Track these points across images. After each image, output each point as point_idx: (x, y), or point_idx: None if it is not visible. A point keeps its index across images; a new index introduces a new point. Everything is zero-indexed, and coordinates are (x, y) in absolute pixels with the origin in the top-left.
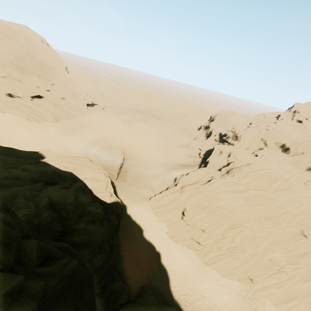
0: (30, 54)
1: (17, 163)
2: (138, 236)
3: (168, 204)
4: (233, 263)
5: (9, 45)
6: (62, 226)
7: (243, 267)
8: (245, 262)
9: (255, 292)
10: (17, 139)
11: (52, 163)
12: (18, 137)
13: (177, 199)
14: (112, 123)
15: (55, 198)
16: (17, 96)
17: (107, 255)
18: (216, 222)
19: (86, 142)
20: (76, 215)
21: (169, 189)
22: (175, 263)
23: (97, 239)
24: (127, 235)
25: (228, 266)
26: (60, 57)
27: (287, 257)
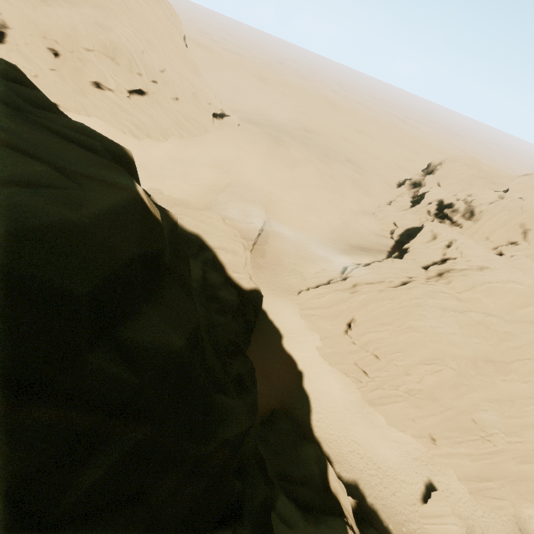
0: (130, 6)
1: None
2: (274, 343)
3: (327, 307)
4: (412, 412)
5: None
6: None
7: (425, 420)
8: (431, 414)
9: (435, 456)
10: None
11: None
12: None
13: (343, 302)
14: (251, 155)
15: None
16: (108, 89)
17: None
18: (402, 350)
19: (208, 183)
20: (203, 298)
21: (333, 284)
22: (322, 391)
23: None
24: (259, 339)
25: (402, 414)
26: (176, 15)
27: (504, 424)
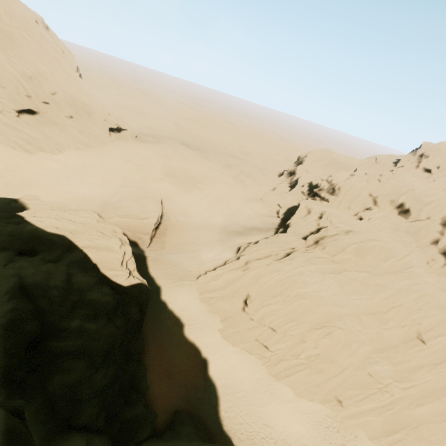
0: (16, 40)
1: None
2: (175, 334)
3: (224, 288)
4: (316, 378)
5: None
6: (41, 324)
7: (329, 383)
8: (332, 376)
9: (345, 419)
10: None
11: (31, 219)
12: None
13: (237, 280)
14: (148, 160)
15: (30, 278)
16: None
17: (118, 368)
18: (294, 319)
19: (105, 187)
20: (66, 305)
21: (228, 264)
22: (229, 376)
23: (101, 345)
24: (158, 333)
25: (307, 382)
26: (68, 50)
27: (395, 372)
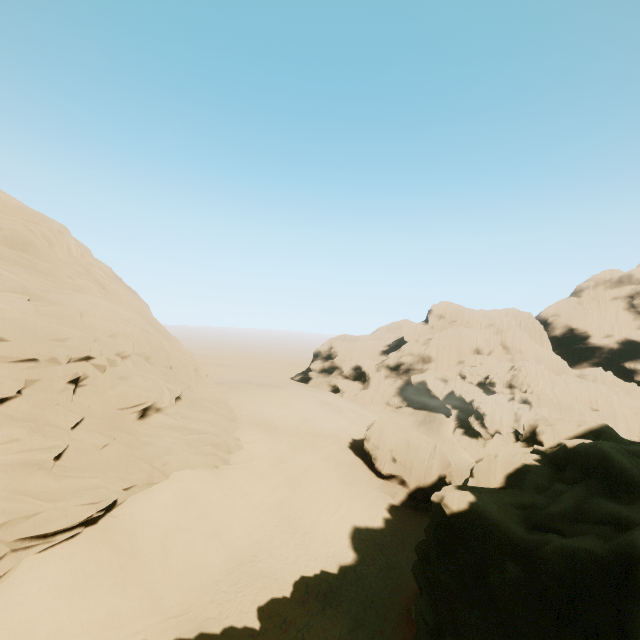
0: (103, 284)
1: None
2: None
3: None
4: None
5: (62, 265)
6: None
7: None
8: None
9: None
10: (254, 537)
11: (594, 424)
12: (247, 531)
13: None
14: (288, 406)
15: None
16: (155, 410)
17: None
18: None
19: (335, 454)
20: None
21: None
22: None
23: None
24: None
25: None
26: None
27: None
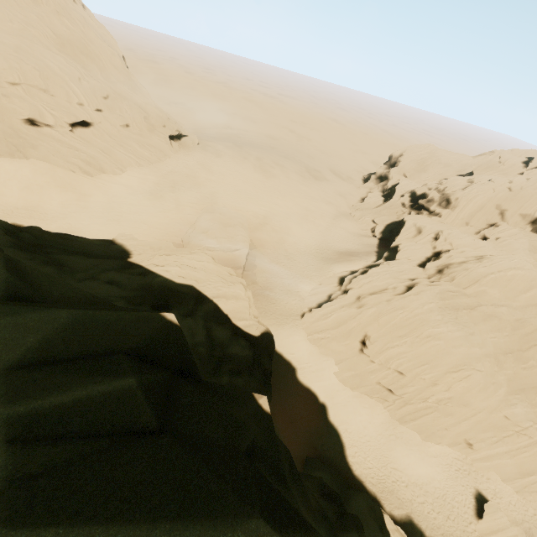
0: (56, 30)
1: (92, 269)
2: (289, 379)
3: (336, 327)
4: (444, 421)
5: (14, 12)
6: None
7: (459, 426)
8: (463, 419)
9: (475, 462)
10: (58, 209)
11: (156, 269)
12: (59, 205)
13: (352, 319)
14: (219, 174)
15: None
16: (45, 125)
17: None
18: (427, 362)
19: (180, 212)
20: (213, 362)
21: (335, 300)
22: (350, 421)
23: None
24: (273, 378)
25: (434, 425)
26: (110, 35)
27: (534, 414)
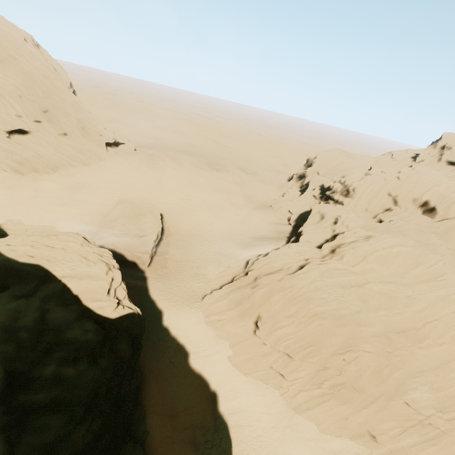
0: (4, 60)
1: None
2: (179, 365)
3: (232, 308)
4: (343, 409)
5: None
6: (6, 374)
7: (359, 415)
8: (362, 407)
9: None
10: None
11: (2, 248)
12: None
13: (246, 299)
14: (147, 173)
15: None
16: None
17: (105, 419)
18: (313, 343)
19: (101, 204)
20: (39, 349)
21: (235, 281)
22: (242, 411)
23: (82, 394)
24: (160, 365)
25: (333, 414)
26: (60, 67)
27: (436, 399)
